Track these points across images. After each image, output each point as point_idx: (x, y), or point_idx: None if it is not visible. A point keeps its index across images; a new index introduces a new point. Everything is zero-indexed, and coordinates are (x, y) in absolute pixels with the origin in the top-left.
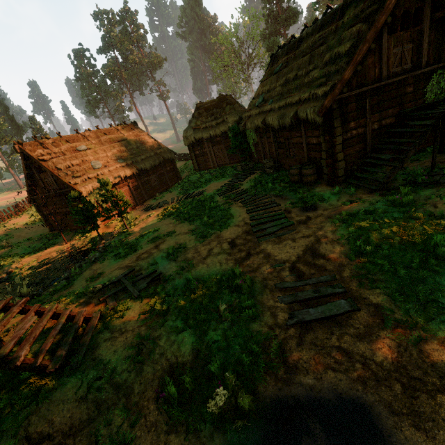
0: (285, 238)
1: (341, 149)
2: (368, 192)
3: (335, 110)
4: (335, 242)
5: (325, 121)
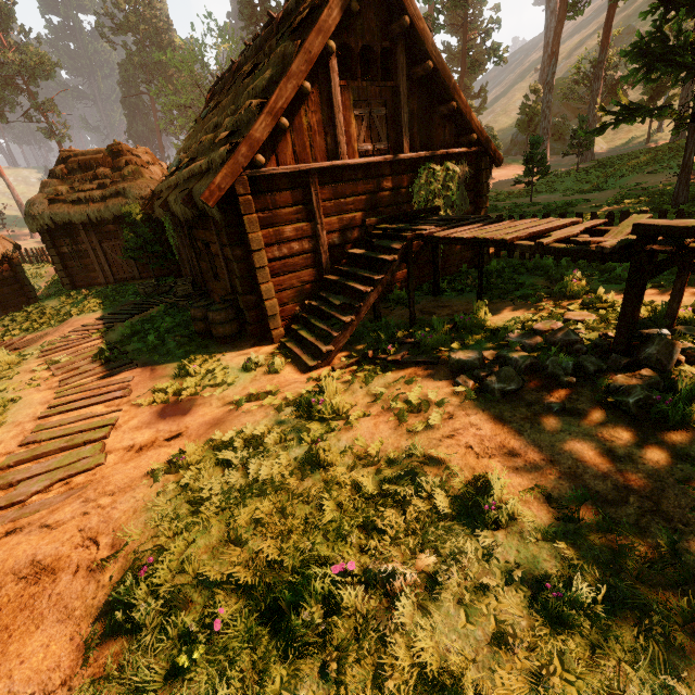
0: (8, 537)
1: (268, 276)
2: (305, 369)
3: (243, 197)
4: (100, 565)
5: (227, 217)
